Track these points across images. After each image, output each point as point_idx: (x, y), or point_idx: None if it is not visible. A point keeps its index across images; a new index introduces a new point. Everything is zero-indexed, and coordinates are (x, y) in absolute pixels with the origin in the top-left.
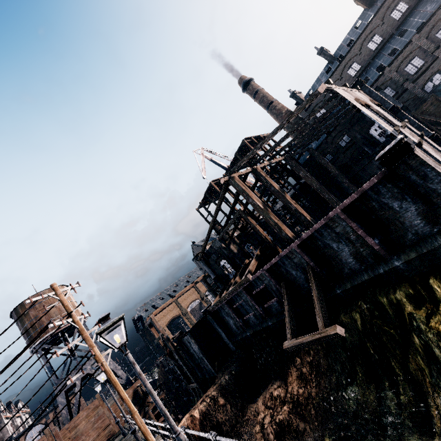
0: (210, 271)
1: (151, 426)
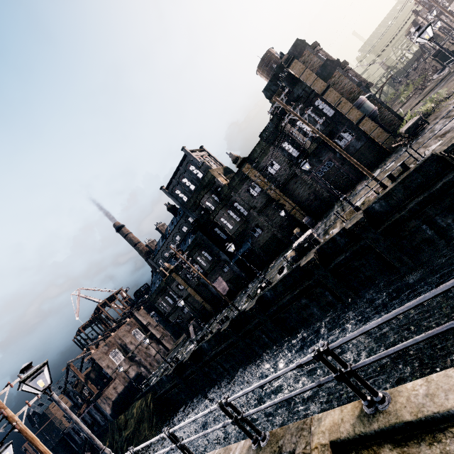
0: (71, 401)
1: None
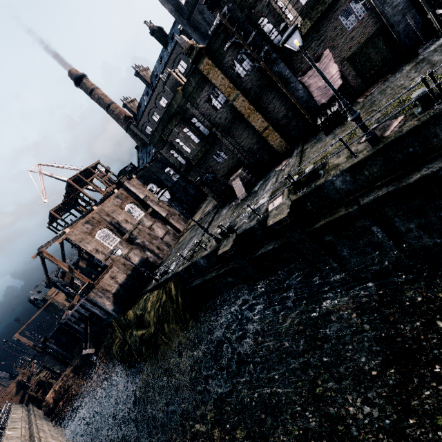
0: (60, 291)
1: (32, 399)
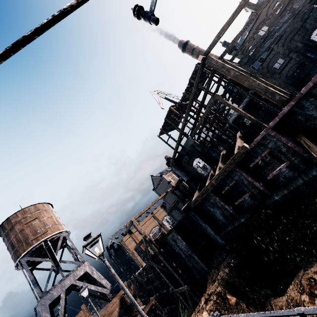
0: (183, 173)
1: None
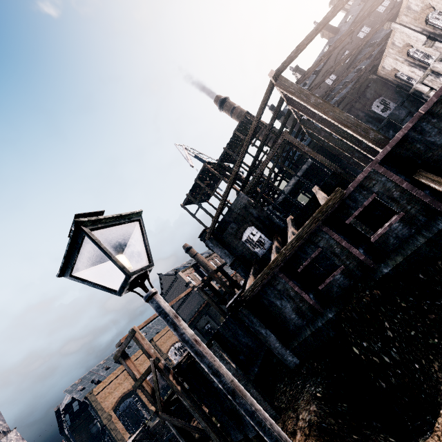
0: (225, 252)
1: None
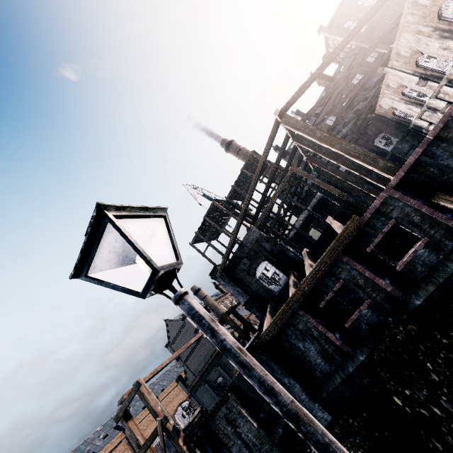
0: (238, 290)
1: None
